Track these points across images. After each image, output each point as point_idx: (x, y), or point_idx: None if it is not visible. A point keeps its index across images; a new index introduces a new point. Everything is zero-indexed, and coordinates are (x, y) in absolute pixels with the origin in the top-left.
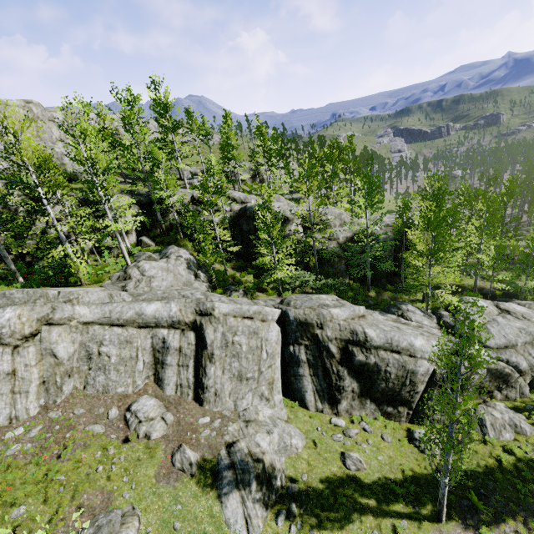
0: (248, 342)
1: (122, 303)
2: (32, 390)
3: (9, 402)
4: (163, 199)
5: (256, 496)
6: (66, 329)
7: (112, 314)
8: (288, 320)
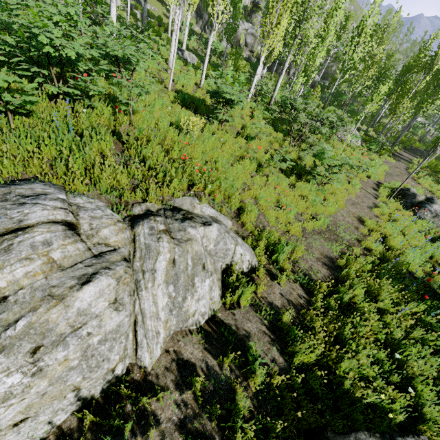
0: None
1: None
2: None
3: None
4: None
5: None
6: None
7: None
8: None
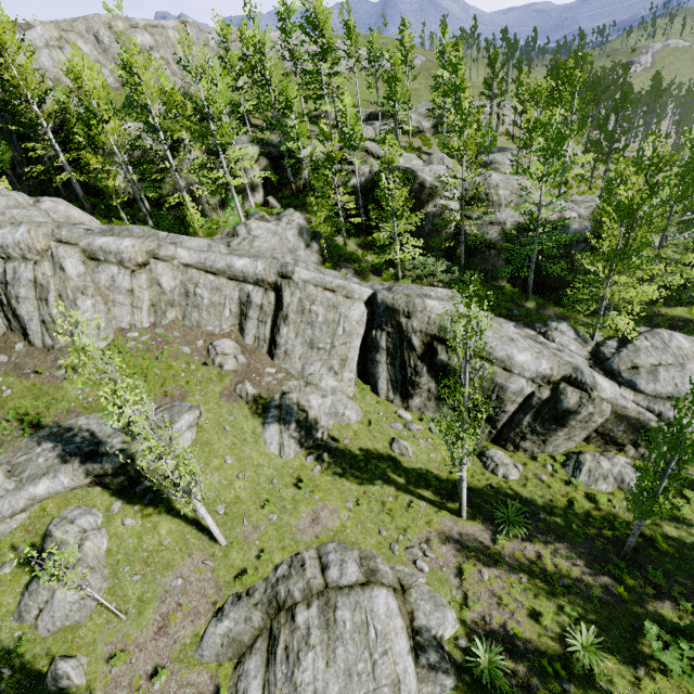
0: (325, 314)
1: (216, 253)
2: (145, 309)
3: (130, 313)
4: (293, 152)
5: (293, 434)
6: (169, 266)
7: (206, 262)
8: (376, 303)
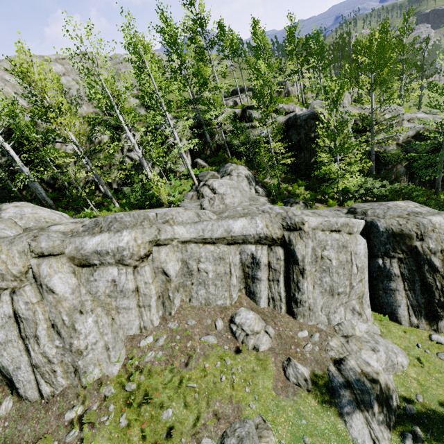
0: (337, 256)
1: (210, 221)
2: (153, 305)
3: (137, 315)
4: (211, 120)
5: (379, 417)
6: (170, 248)
7: (204, 233)
8: (375, 232)
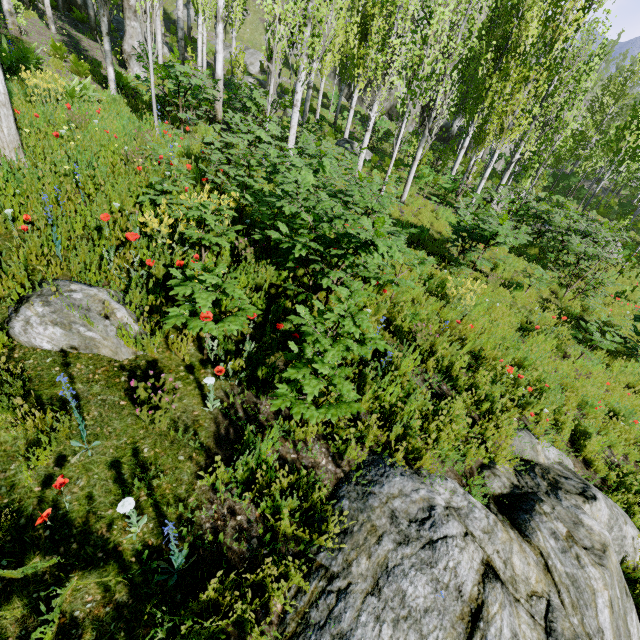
0: None
1: None
2: None
3: None
4: None
5: None
6: None
7: None
8: None
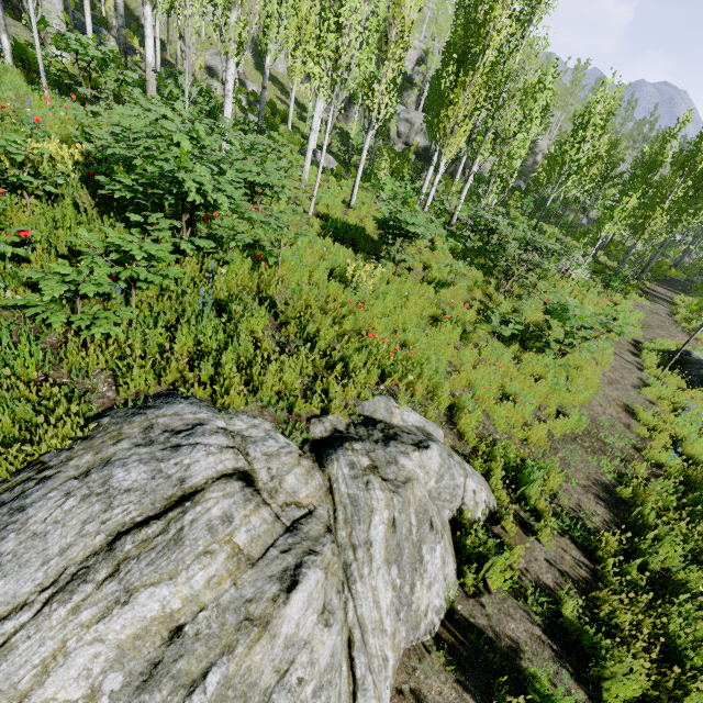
0: None
1: None
2: None
3: None
4: None
5: (252, 49)
6: None
7: None
8: None
